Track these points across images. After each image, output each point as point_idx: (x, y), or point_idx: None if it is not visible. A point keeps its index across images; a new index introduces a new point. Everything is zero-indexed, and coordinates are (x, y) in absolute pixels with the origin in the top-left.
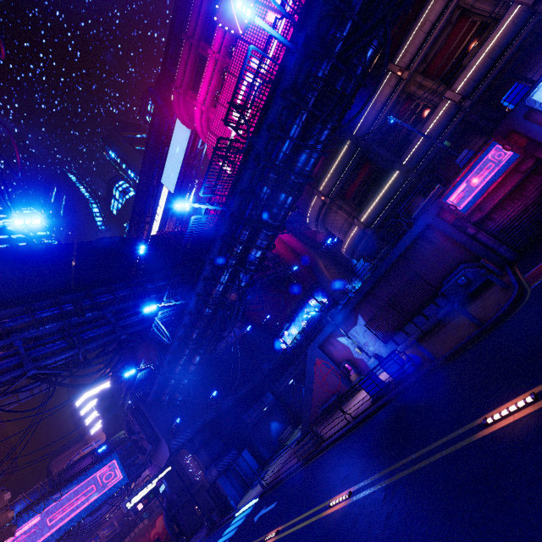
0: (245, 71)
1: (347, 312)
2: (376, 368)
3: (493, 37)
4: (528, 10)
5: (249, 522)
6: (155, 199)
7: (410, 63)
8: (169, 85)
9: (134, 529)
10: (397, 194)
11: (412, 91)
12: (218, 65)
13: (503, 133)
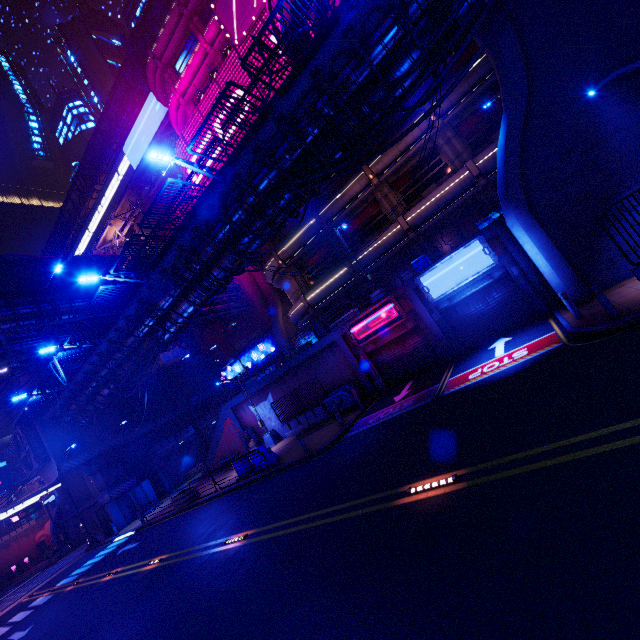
0: (232, 89)
1: (260, 388)
2: (269, 443)
3: (444, 188)
4: (473, 179)
5: (115, 552)
6: (112, 165)
7: (382, 171)
8: (148, 46)
9: (16, 529)
10: (342, 287)
11: (379, 198)
12: (208, 59)
13: (399, 294)
